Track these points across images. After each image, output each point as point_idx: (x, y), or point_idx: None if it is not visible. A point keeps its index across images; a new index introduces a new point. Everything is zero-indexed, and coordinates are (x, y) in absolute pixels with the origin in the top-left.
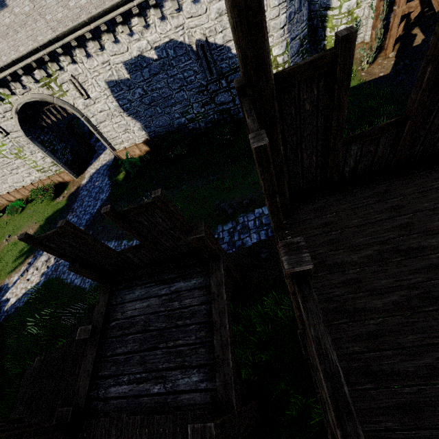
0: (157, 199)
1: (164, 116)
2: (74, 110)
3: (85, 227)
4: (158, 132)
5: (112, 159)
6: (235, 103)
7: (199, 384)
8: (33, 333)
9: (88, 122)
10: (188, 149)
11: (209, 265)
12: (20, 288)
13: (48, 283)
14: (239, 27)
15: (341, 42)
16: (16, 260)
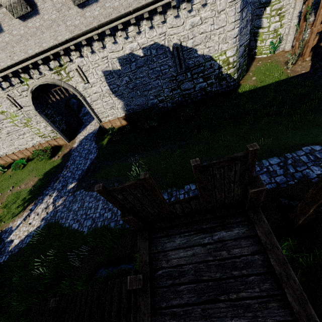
0: (251, 153)
1: (142, 97)
2: (75, 91)
3: (78, 180)
4: (135, 109)
5: (97, 129)
6: (195, 90)
7: None
8: (39, 272)
9: (84, 100)
10: (159, 122)
11: (247, 216)
12: (22, 231)
13: (48, 227)
14: None
15: None
16: (19, 207)
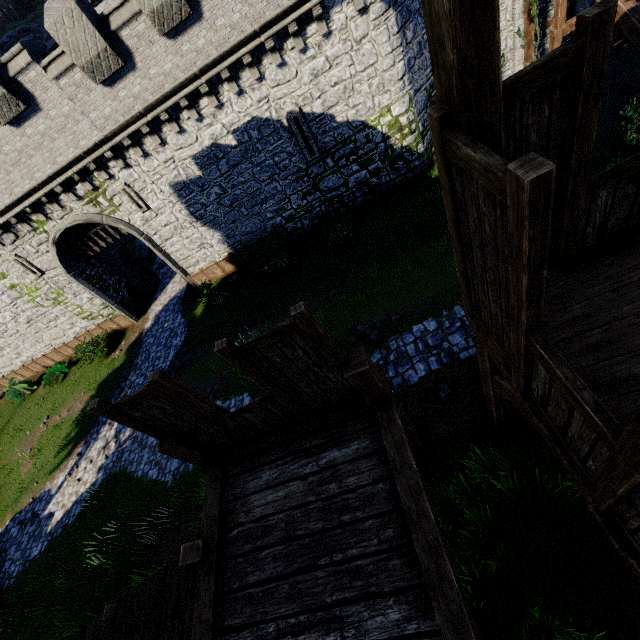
0: (299, 319)
1: (252, 218)
2: (130, 228)
3: None
4: (245, 241)
5: (184, 288)
6: (349, 187)
7: (405, 625)
8: (94, 563)
9: (149, 242)
10: (291, 259)
11: (374, 417)
12: (68, 494)
13: (109, 481)
14: (457, 14)
15: (591, 26)
16: (60, 451)
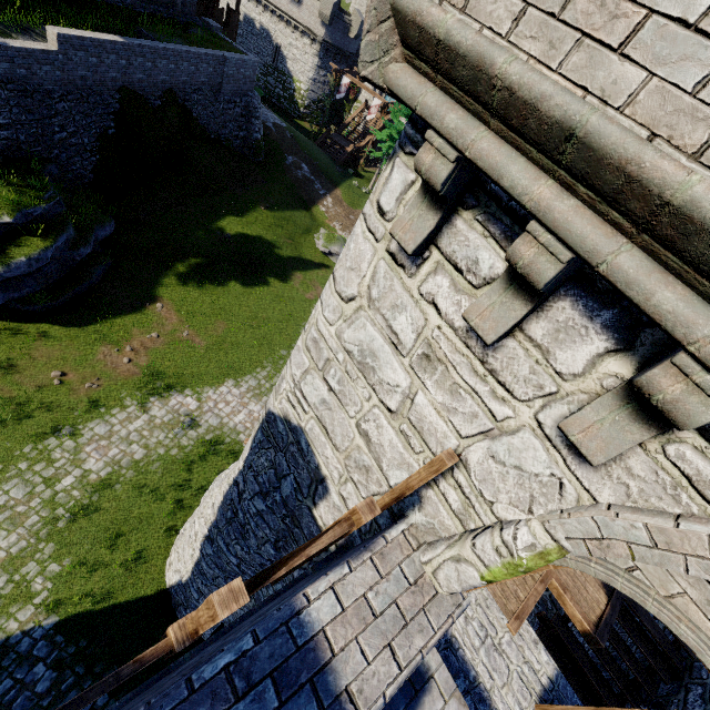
0: None
1: None
2: None
3: None
4: None
5: None
6: (275, 91)
7: None
8: None
9: None
10: None
11: None
12: None
13: None
14: None
15: None
16: None
